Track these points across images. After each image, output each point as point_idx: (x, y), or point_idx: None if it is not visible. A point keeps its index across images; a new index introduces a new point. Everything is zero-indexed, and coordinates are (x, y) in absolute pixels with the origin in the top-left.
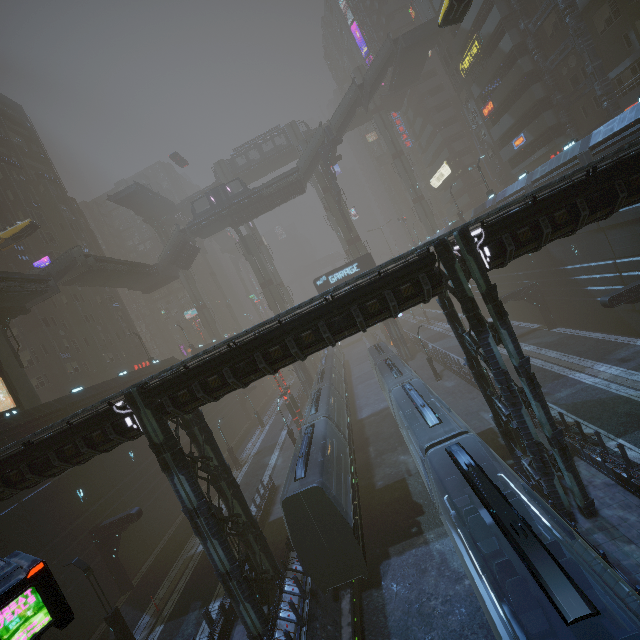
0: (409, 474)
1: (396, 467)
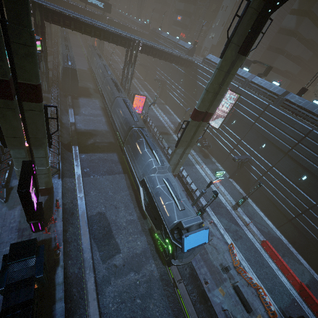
0: (90, 88)
1: (86, 85)
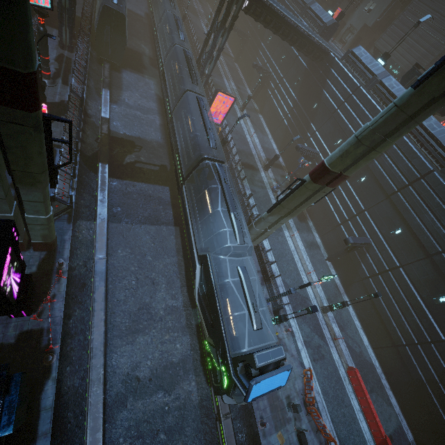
0: (144, 54)
1: (139, 47)
